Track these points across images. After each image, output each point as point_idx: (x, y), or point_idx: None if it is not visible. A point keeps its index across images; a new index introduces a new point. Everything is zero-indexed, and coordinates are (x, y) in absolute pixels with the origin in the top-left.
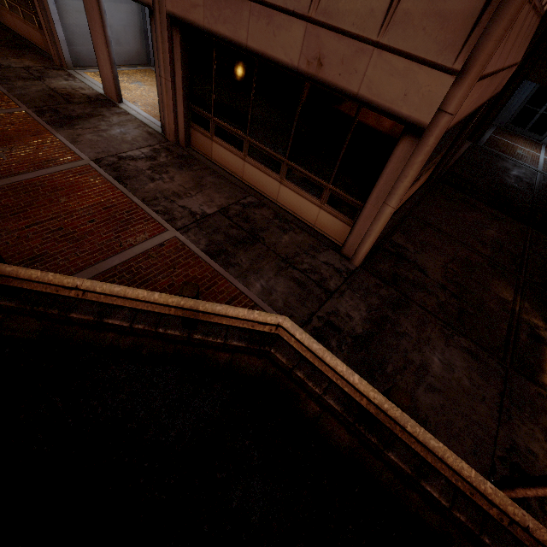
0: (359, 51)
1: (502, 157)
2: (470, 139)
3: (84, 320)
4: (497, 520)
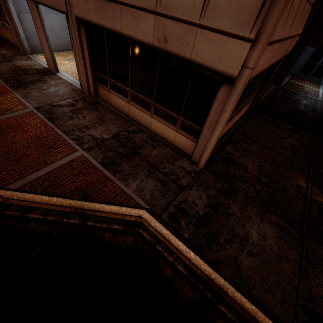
0: (188, 31)
1: (295, 93)
2: (275, 83)
3: (14, 215)
4: None
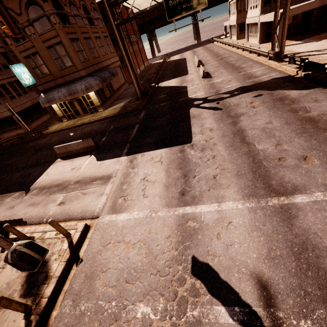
0: (1, 114)
1: None
2: None
3: None
4: (27, 134)
